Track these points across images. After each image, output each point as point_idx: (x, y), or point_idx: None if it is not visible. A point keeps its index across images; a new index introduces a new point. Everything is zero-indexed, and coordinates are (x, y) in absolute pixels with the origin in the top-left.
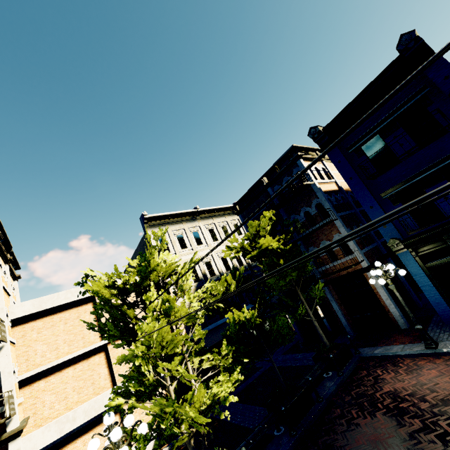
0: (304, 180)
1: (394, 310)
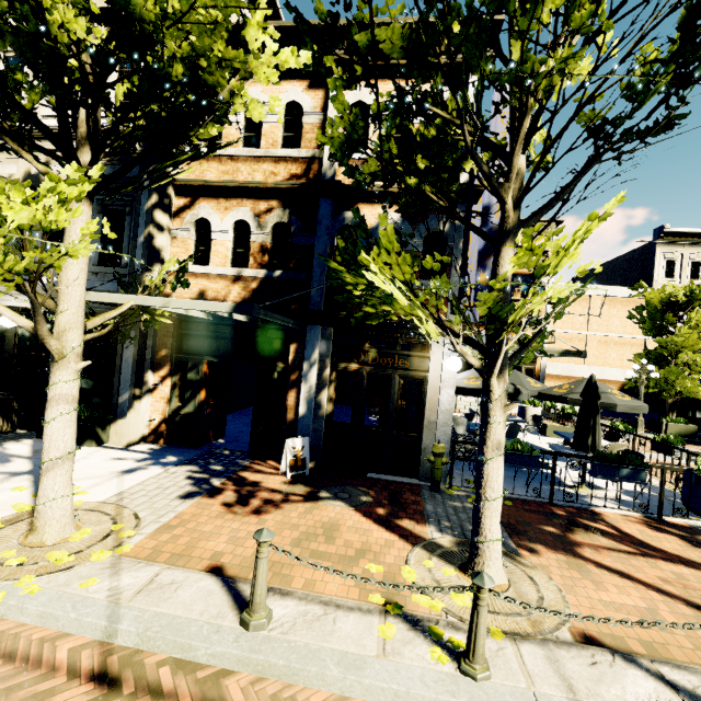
0: None
1: None
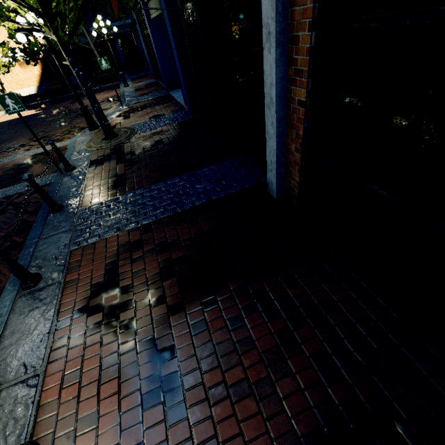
0: None
1: None
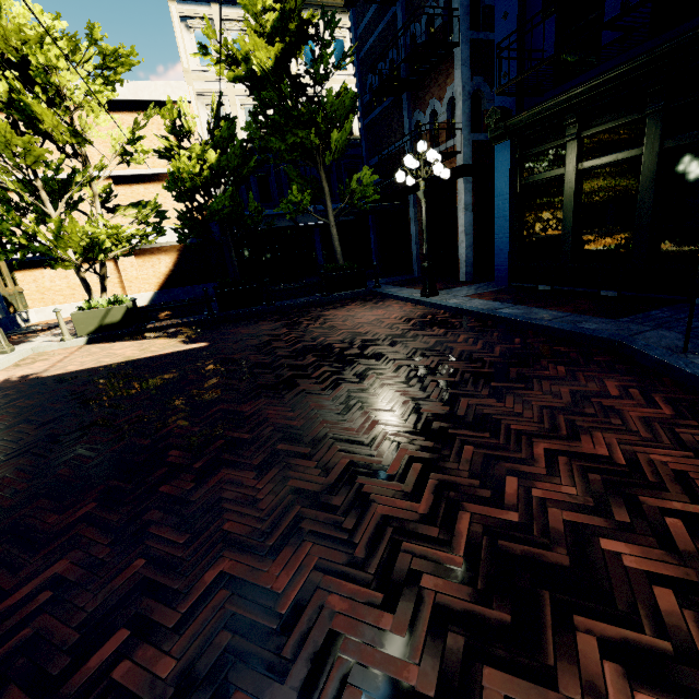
0: None
1: (463, 251)
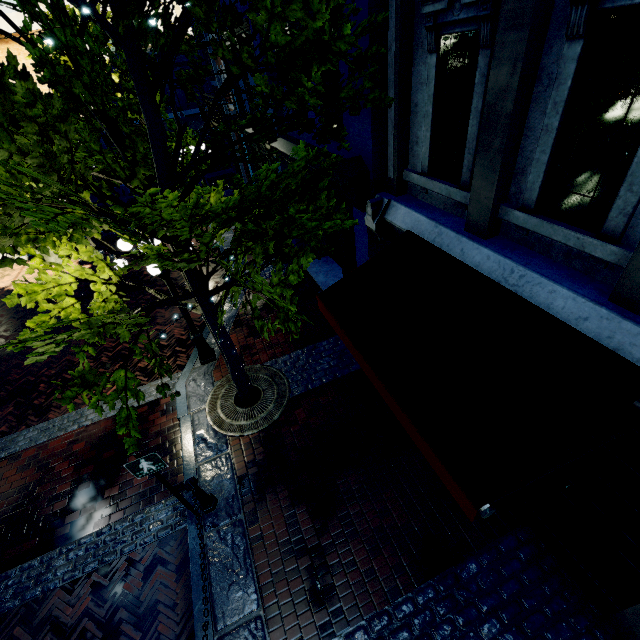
0: None
1: None
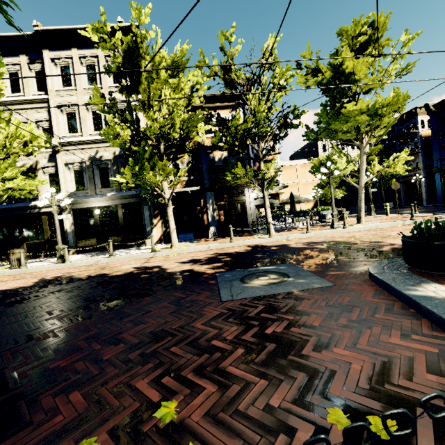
0: (411, 129)
1: (424, 197)
